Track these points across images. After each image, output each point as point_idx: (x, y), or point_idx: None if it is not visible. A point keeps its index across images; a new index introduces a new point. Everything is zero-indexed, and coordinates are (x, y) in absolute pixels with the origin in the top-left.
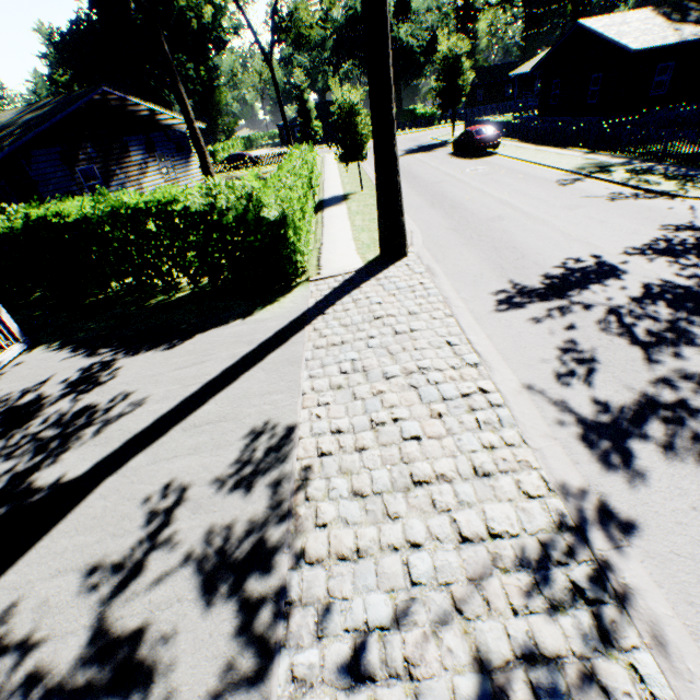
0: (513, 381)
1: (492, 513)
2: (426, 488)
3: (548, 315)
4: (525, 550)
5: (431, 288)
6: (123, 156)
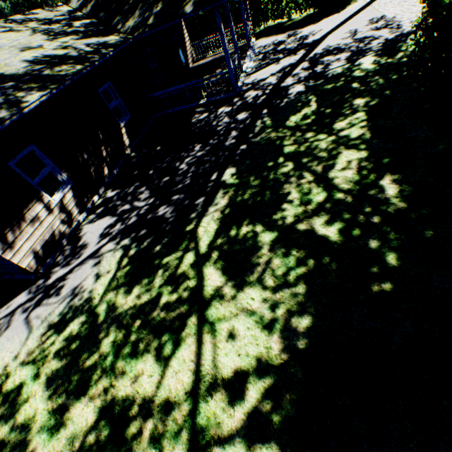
0: None
1: None
2: None
3: None
4: None
5: None
6: None
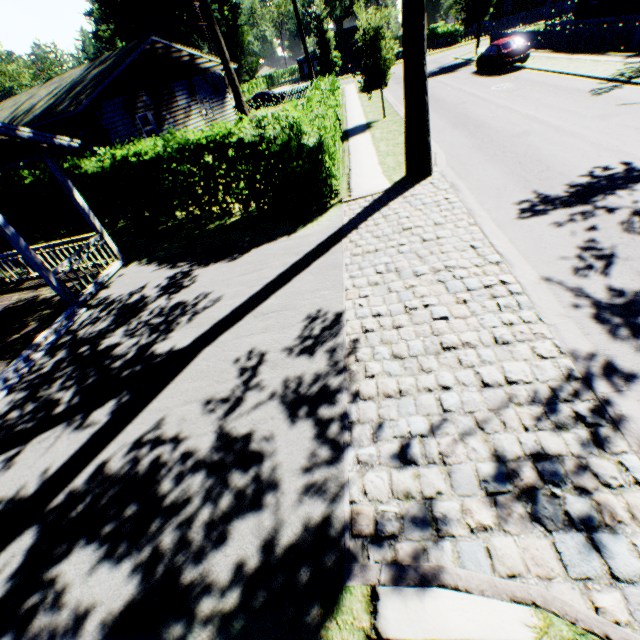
0: (532, 275)
1: (509, 368)
2: (453, 352)
3: (570, 220)
4: (536, 392)
5: (455, 202)
6: (170, 102)
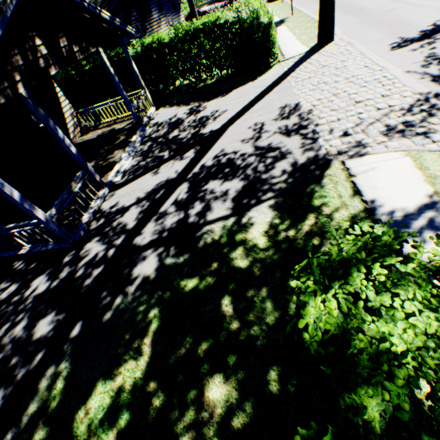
0: (399, 72)
1: (390, 103)
2: (362, 103)
3: (420, 47)
4: (403, 107)
5: (351, 50)
6: (149, 16)
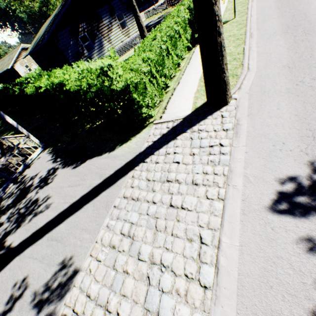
0: None
1: None
2: None
3: None
4: None
5: (225, 153)
6: (98, 23)
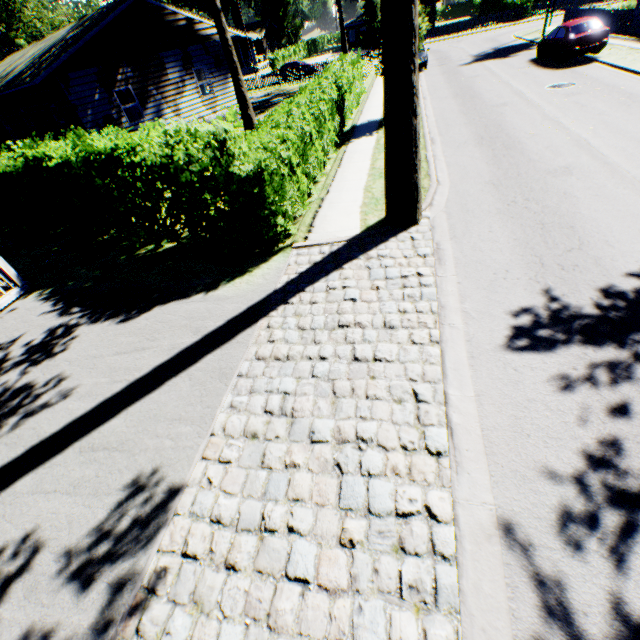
0: (486, 506)
1: None
2: None
3: (588, 375)
4: None
5: (428, 284)
6: (159, 75)
